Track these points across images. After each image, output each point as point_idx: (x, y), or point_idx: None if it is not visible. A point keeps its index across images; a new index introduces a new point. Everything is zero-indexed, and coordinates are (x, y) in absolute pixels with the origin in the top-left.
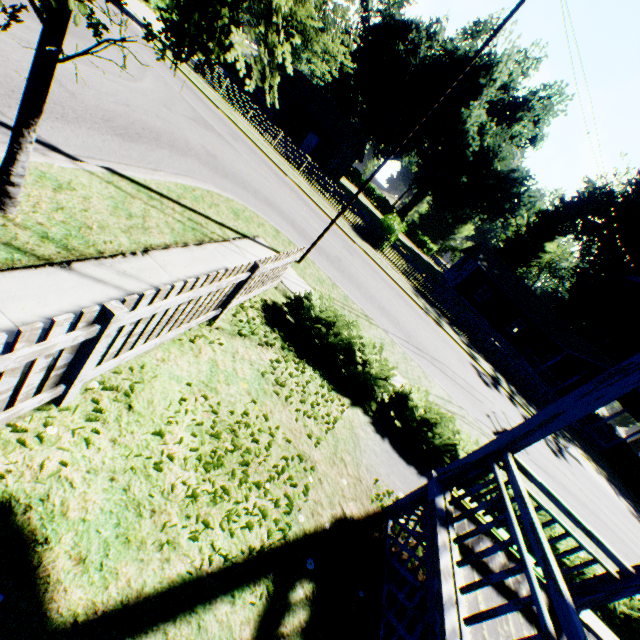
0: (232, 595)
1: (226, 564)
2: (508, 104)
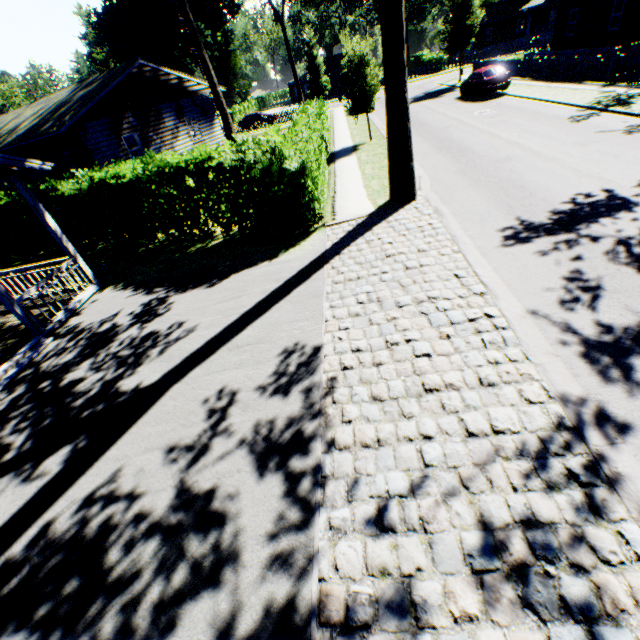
0: None
1: None
2: None
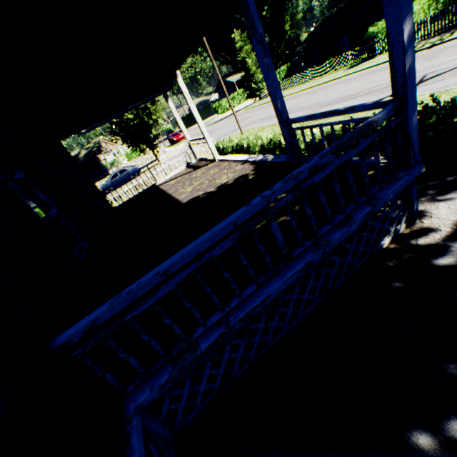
0: None
1: None
2: None
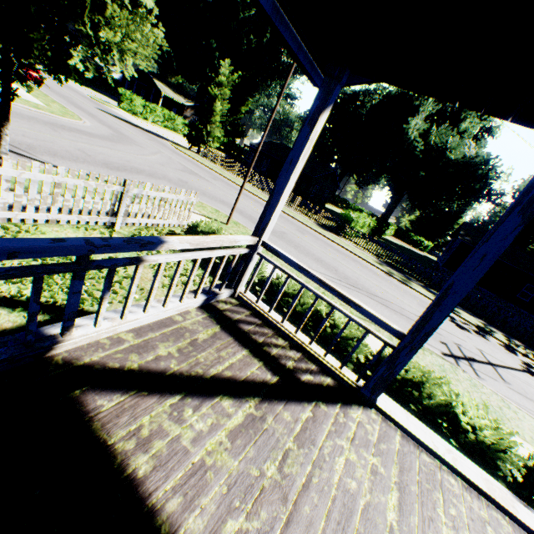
0: (14, 310)
1: (22, 300)
2: (450, 112)
